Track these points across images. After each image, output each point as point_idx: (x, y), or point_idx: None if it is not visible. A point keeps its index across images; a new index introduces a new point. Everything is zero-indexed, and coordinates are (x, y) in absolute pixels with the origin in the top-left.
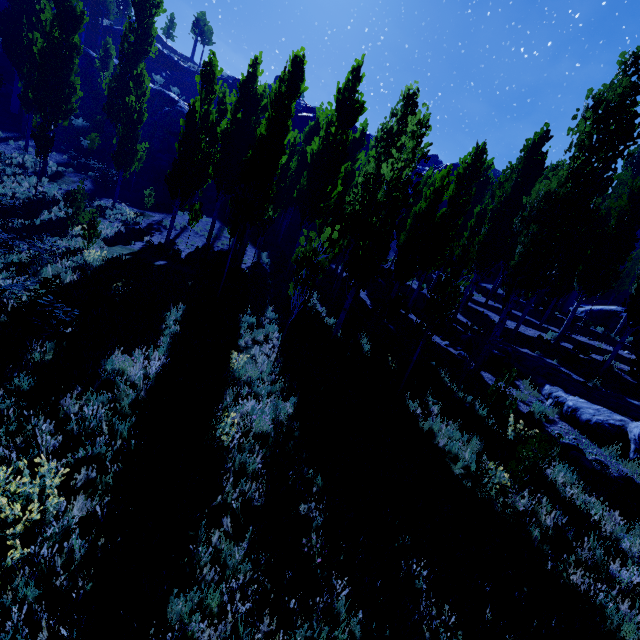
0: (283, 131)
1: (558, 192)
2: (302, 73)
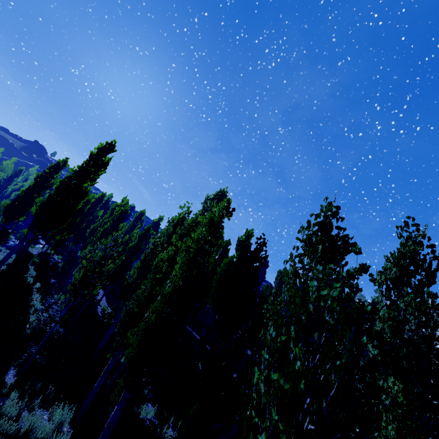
0: None
1: None
2: None
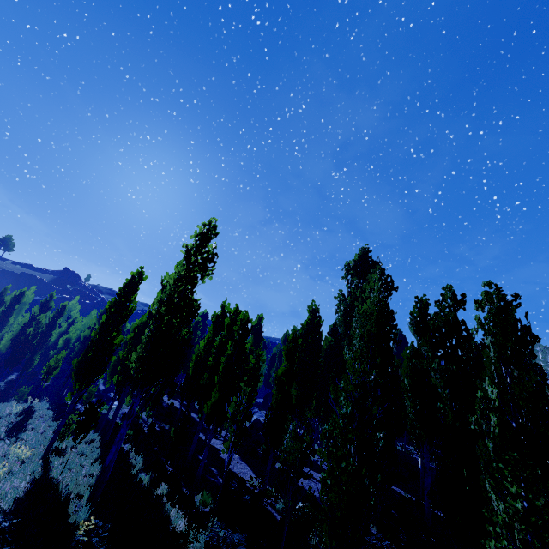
0: (9, 315)
1: (87, 335)
2: (23, 296)
